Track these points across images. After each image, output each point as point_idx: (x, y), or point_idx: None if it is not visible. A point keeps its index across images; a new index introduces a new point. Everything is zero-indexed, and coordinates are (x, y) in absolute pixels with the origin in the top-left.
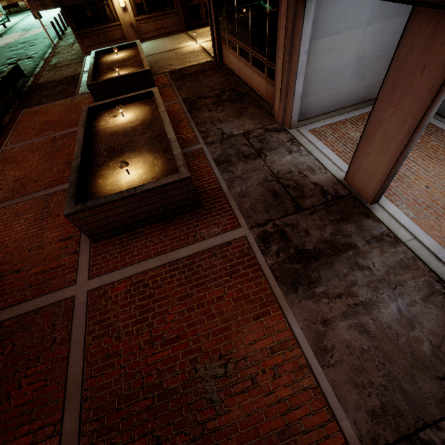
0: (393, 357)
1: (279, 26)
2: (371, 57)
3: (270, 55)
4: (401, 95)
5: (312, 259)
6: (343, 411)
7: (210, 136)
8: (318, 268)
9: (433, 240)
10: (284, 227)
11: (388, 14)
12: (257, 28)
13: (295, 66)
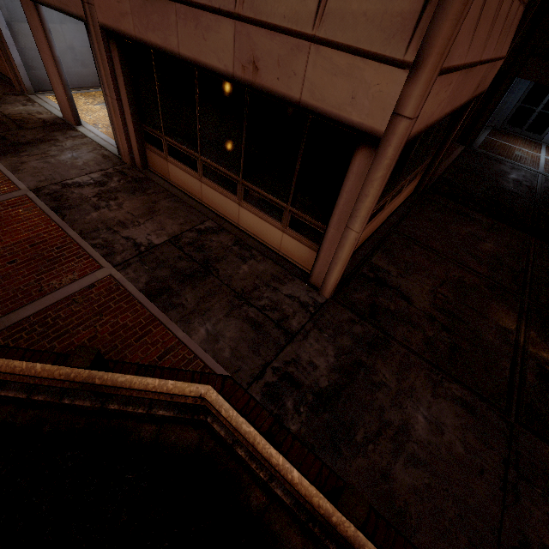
0: (60, 167)
1: None
2: (82, 50)
3: None
4: (42, 45)
5: (24, 145)
6: (22, 183)
7: None
8: (26, 148)
9: (107, 136)
10: (5, 135)
11: (76, 21)
12: None
13: (3, 38)
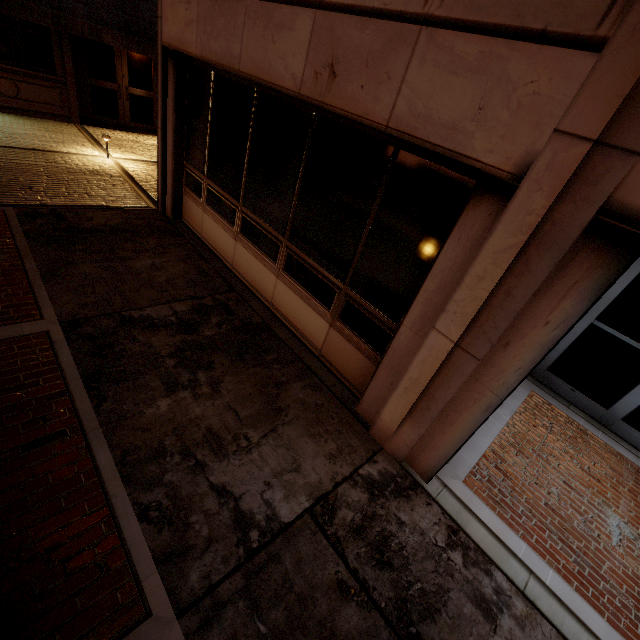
0: None
1: (445, 257)
2: None
3: (360, 285)
4: None
5: None
6: None
7: (193, 546)
8: None
9: None
10: None
11: None
12: (322, 214)
13: (501, 376)
